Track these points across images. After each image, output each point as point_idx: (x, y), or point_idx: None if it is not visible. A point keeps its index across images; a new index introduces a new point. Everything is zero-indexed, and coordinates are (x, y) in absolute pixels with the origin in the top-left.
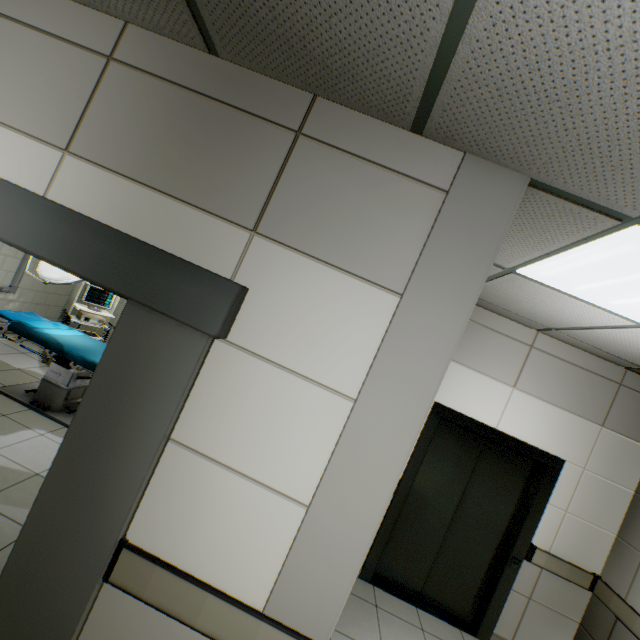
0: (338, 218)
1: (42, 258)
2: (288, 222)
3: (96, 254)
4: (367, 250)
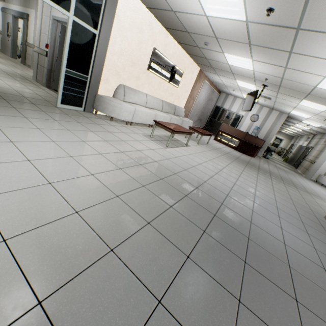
0: (33, 4)
1: (19, 17)
2: (31, 6)
3: (21, 15)
4: (34, 7)
